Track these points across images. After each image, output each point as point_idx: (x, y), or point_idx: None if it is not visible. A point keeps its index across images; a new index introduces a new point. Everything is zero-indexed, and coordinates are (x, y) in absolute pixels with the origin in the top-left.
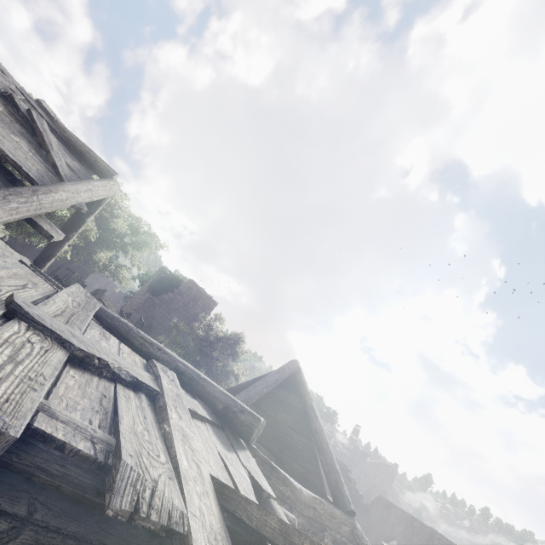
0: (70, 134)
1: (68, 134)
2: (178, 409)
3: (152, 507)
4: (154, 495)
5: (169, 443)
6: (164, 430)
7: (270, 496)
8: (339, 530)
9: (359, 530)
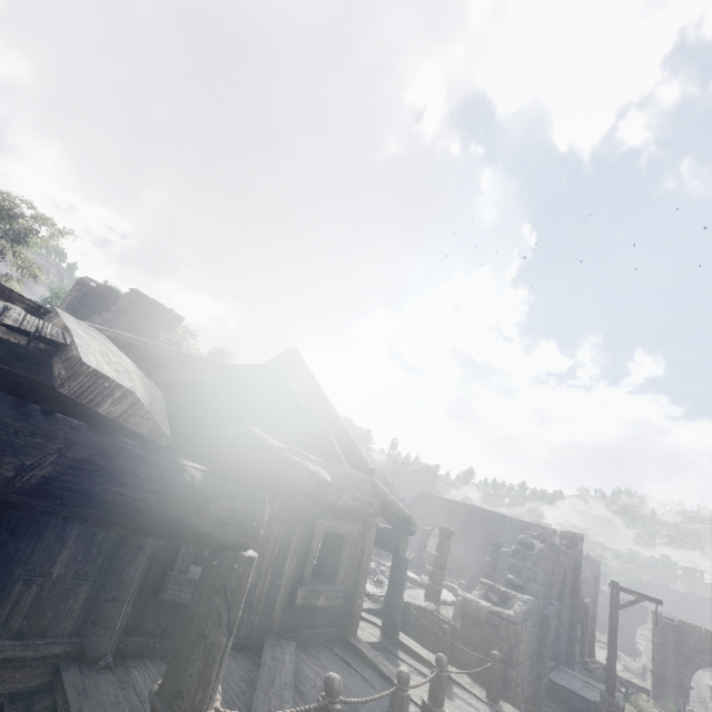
0: None
1: None
2: (85, 328)
3: (4, 316)
4: (9, 310)
5: (58, 324)
6: (53, 323)
7: (247, 424)
8: (358, 488)
9: (382, 487)
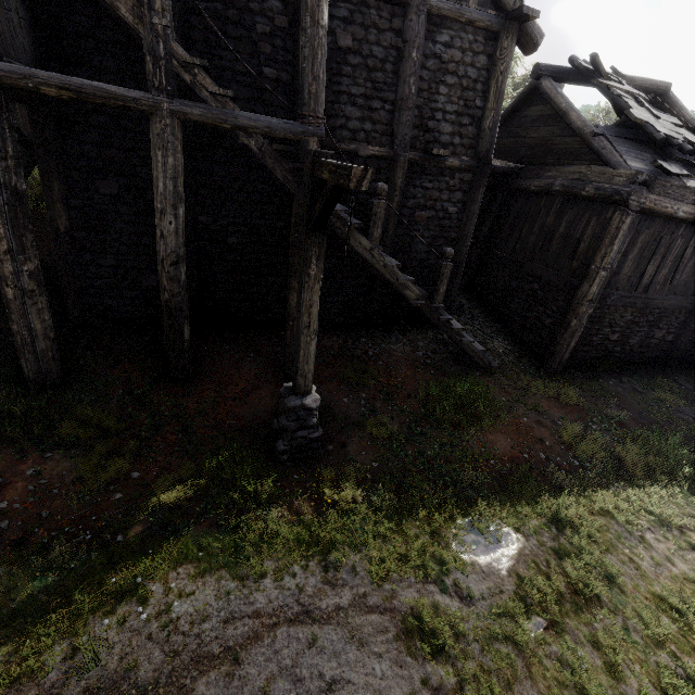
0: (637, 81)
1: (636, 81)
2: None
3: None
4: None
5: None
6: None
7: None
8: None
9: None
